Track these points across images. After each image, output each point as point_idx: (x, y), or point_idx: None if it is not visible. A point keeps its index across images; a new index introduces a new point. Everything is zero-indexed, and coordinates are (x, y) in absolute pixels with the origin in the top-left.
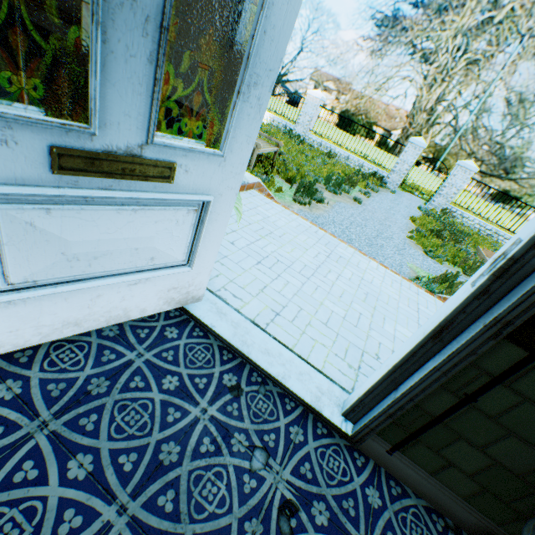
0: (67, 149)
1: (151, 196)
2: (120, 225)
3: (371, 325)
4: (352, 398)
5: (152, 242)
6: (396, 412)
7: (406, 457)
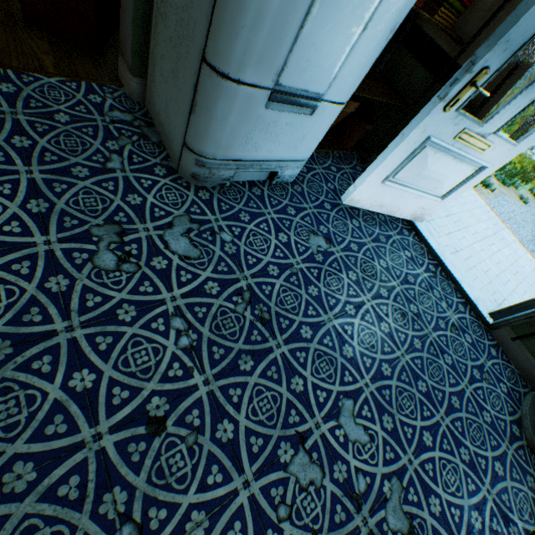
0: (467, 131)
1: (470, 158)
2: (445, 167)
3: (514, 290)
4: (500, 307)
5: (445, 179)
6: (534, 316)
7: (522, 345)
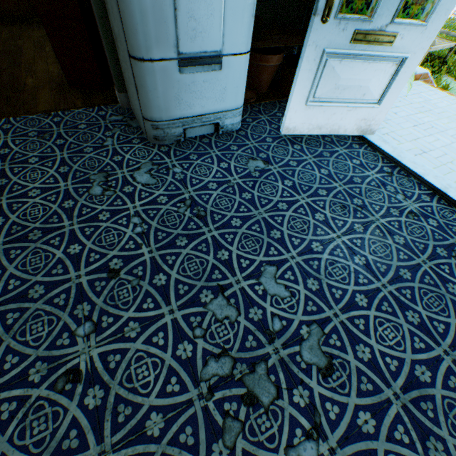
0: (359, 31)
1: (379, 54)
2: (360, 71)
3: None
4: None
5: (368, 83)
6: None
7: None
